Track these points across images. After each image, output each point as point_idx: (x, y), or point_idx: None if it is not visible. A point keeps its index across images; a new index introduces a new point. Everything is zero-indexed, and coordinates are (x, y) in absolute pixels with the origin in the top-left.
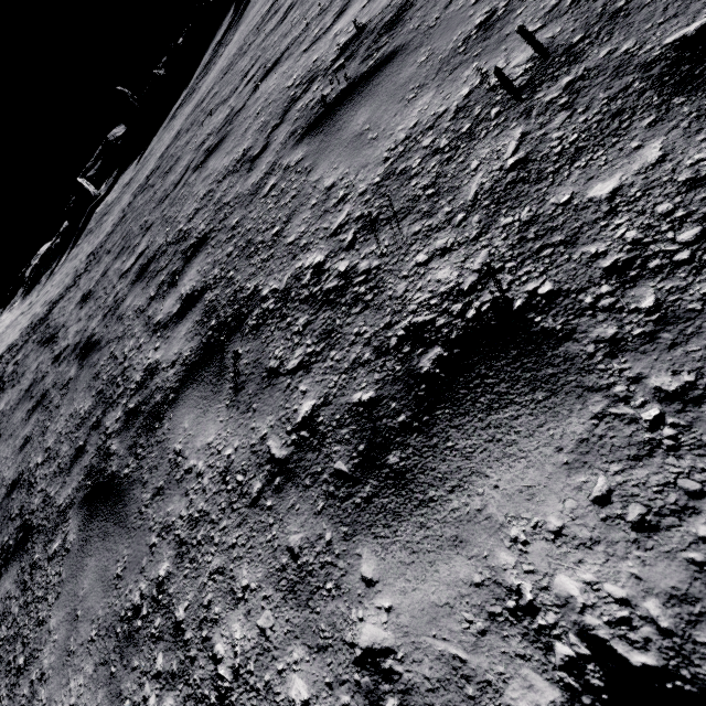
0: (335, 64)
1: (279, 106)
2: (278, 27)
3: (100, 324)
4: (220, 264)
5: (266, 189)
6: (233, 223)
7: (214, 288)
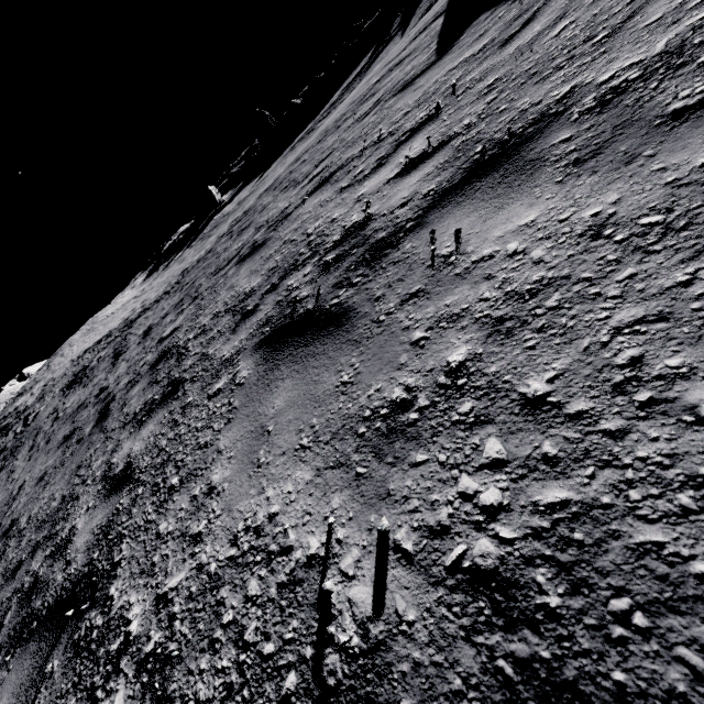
0: (330, 254)
1: (290, 257)
2: (360, 121)
3: (121, 392)
4: (152, 454)
5: (216, 386)
6: (188, 400)
7: (129, 491)
